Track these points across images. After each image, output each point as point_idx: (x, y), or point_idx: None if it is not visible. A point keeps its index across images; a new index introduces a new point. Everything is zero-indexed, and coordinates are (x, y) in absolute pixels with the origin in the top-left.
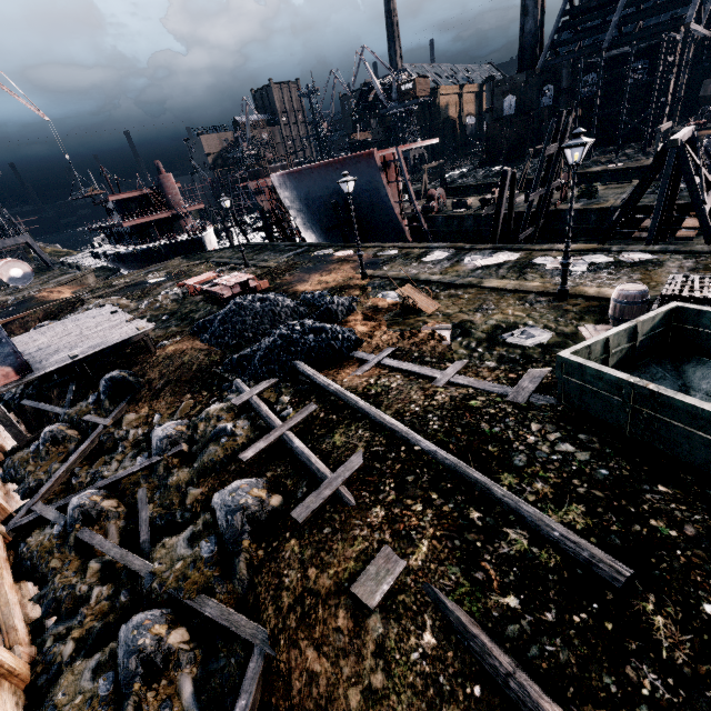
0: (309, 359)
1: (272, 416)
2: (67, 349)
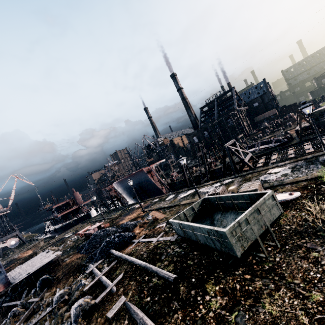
0: (115, 247)
1: (98, 272)
2: (26, 271)
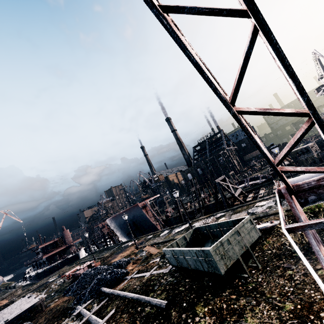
0: (107, 285)
1: (88, 312)
2: (3, 319)
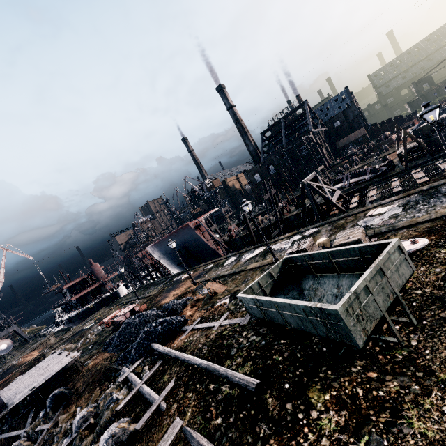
0: (159, 340)
1: (137, 379)
2: (29, 386)
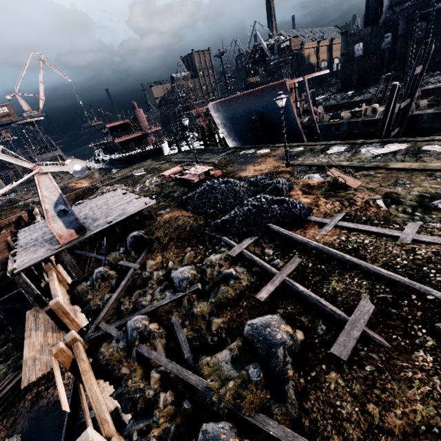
0: (277, 222)
1: (267, 265)
2: (103, 217)
